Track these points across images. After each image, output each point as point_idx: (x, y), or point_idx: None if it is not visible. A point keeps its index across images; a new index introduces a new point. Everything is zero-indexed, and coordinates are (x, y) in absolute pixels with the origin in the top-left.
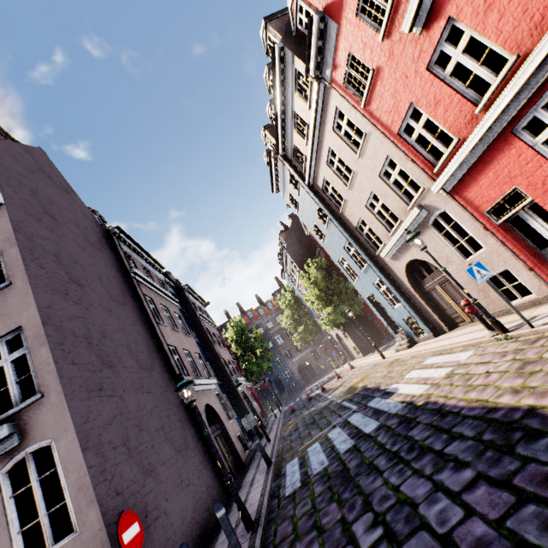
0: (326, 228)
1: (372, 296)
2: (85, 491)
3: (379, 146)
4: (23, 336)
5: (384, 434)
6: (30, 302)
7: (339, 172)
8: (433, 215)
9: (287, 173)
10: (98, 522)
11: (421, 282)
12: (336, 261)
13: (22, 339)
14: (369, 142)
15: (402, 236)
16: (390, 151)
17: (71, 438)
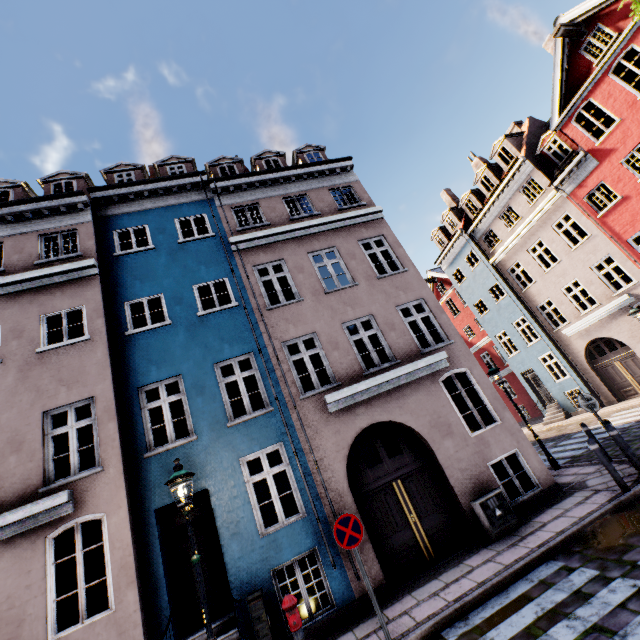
0: (497, 303)
1: (524, 372)
2: (498, 401)
3: (602, 246)
4: (423, 305)
5: (637, 429)
6: (424, 285)
7: (538, 259)
8: (639, 302)
9: (466, 250)
10: (511, 419)
11: (598, 358)
12: (491, 336)
13: (423, 307)
14: (592, 242)
15: (597, 317)
16: (612, 251)
17: (479, 370)
